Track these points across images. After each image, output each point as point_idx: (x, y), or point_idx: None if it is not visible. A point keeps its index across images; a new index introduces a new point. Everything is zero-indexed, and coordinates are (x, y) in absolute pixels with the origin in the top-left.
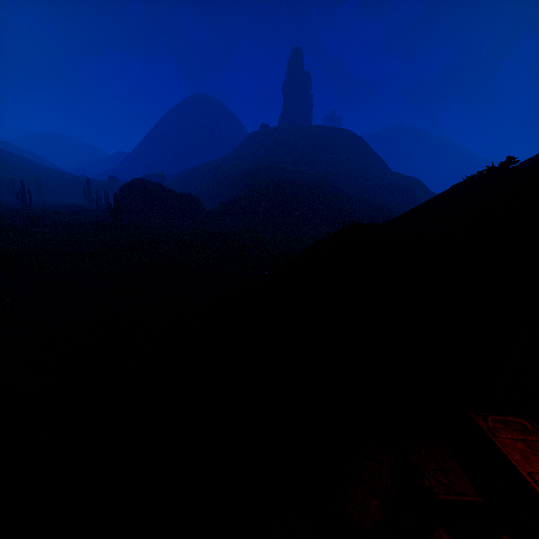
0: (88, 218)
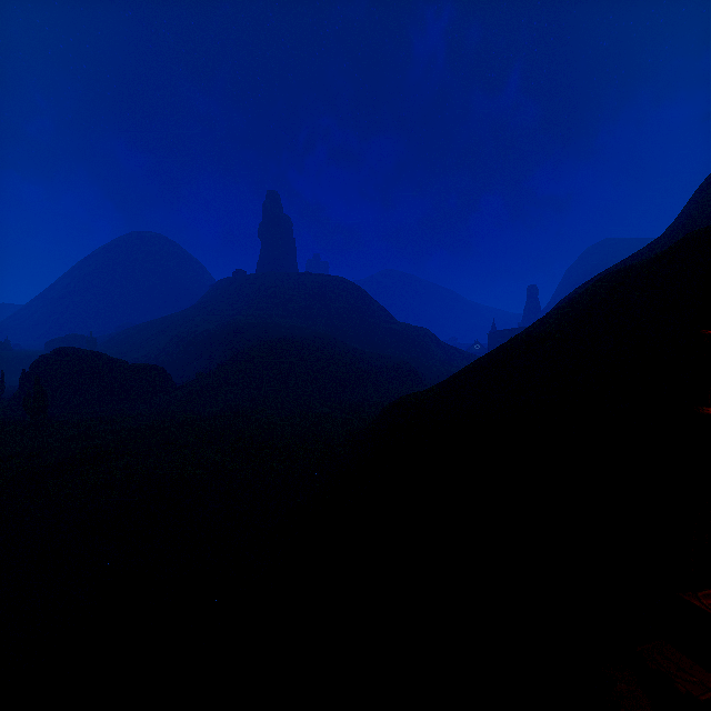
0: None
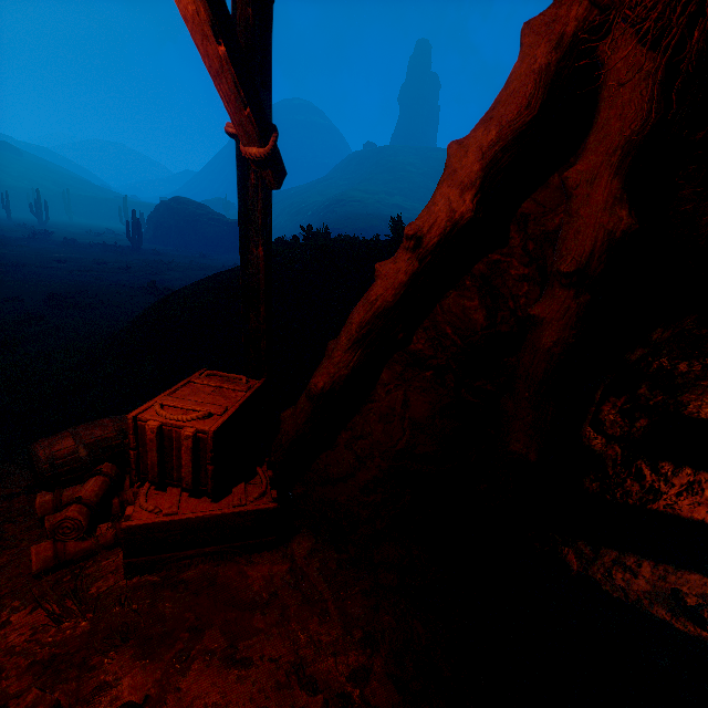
0: (109, 241)
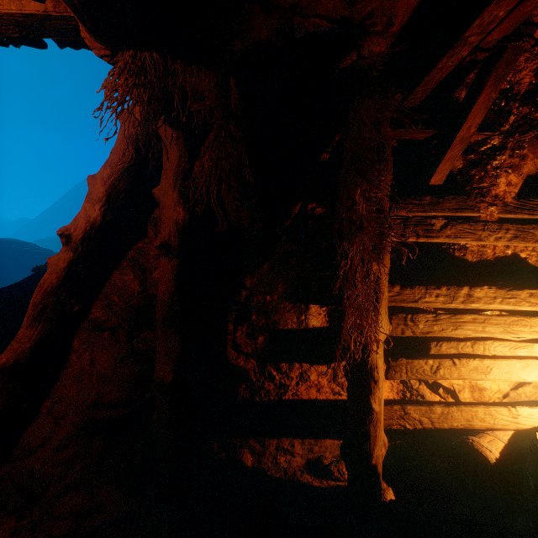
0: None
